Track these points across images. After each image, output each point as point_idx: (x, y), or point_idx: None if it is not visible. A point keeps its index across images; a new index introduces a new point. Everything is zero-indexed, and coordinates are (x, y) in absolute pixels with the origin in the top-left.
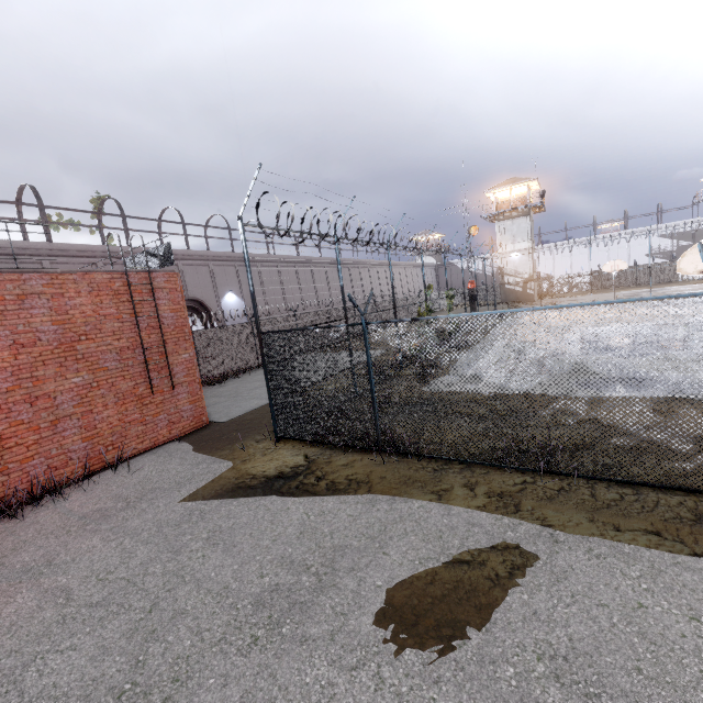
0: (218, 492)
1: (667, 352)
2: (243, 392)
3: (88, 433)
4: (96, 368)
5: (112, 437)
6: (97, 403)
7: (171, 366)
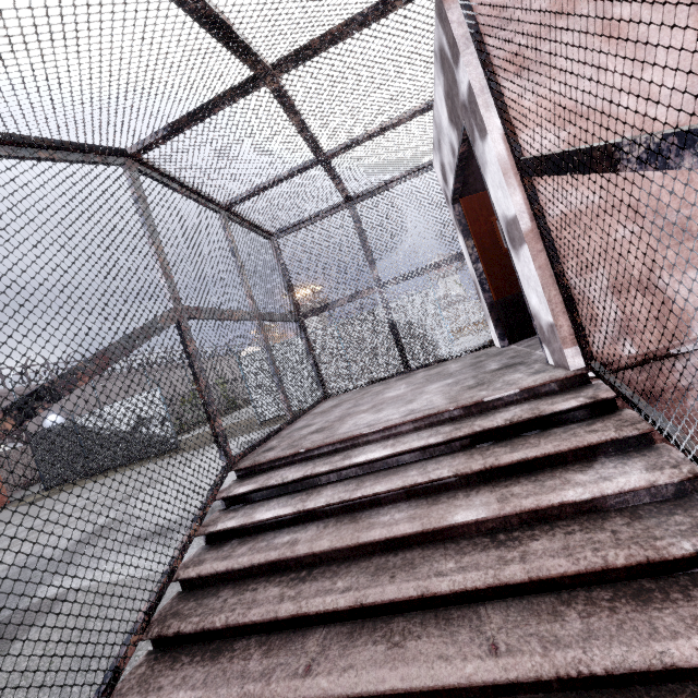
0: None
1: None
2: None
3: None
4: None
5: None
6: None
7: None
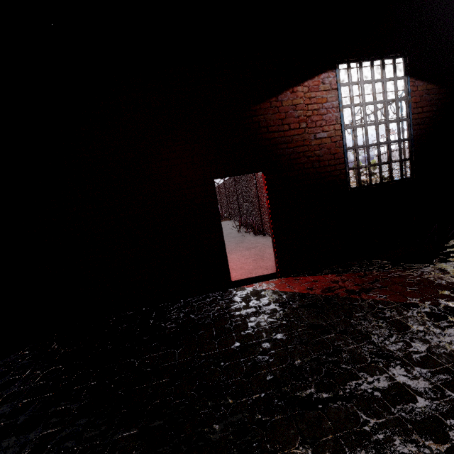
0: None
1: None
2: None
3: None
4: None
5: None
6: None
7: None
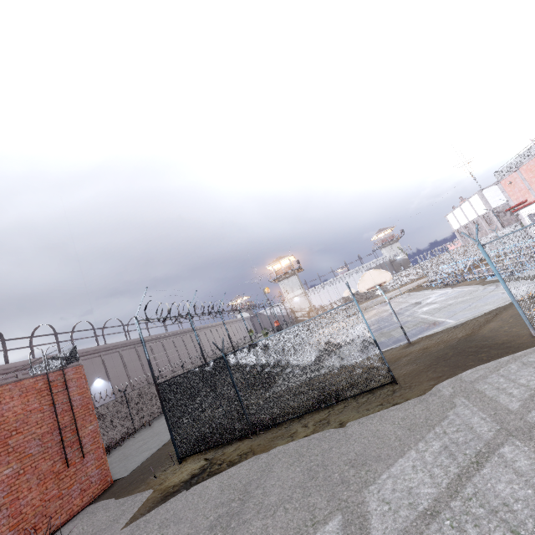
0: (151, 506)
1: (382, 330)
2: (131, 453)
3: (14, 520)
4: (23, 456)
5: (35, 519)
6: (22, 489)
7: (81, 439)
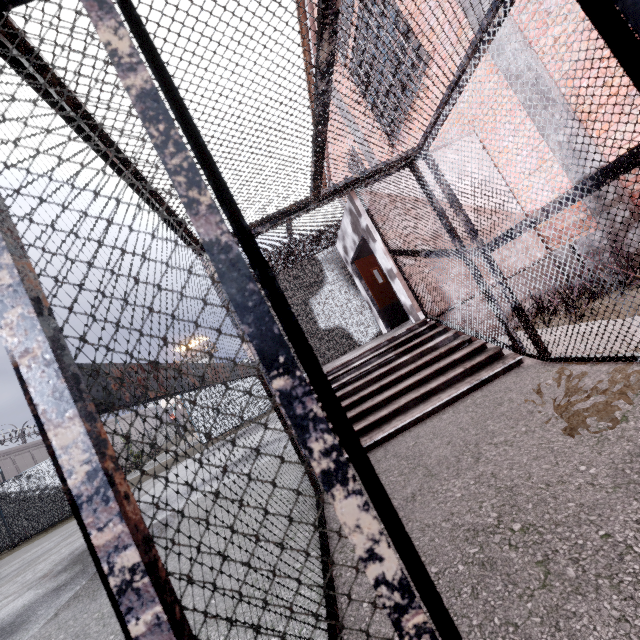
0: None
1: None
2: None
3: None
4: None
5: None
6: None
7: None
